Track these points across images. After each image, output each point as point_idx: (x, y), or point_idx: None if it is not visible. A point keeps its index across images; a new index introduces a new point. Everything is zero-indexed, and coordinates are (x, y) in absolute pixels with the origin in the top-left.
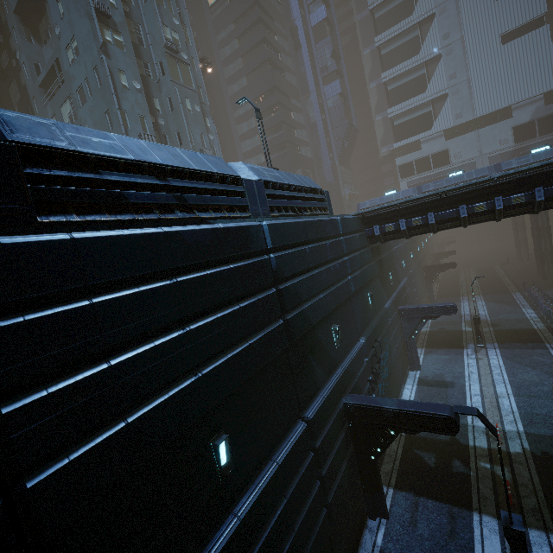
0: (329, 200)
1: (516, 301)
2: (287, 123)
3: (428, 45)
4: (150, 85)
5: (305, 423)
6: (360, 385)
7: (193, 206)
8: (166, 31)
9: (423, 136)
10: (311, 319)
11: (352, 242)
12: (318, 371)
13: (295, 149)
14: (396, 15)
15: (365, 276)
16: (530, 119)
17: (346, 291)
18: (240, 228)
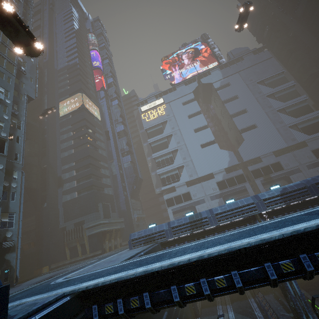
0: (4, 300)
1: (254, 312)
2: (95, 174)
3: (171, 145)
4: None
5: None
6: None
7: None
8: None
9: (176, 184)
10: None
11: None
12: None
13: (100, 190)
14: (156, 132)
15: None
16: (223, 179)
17: None
18: None
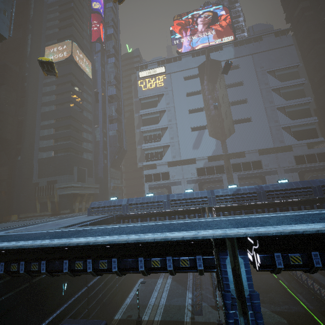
0: None
1: (187, 282)
2: (75, 137)
3: (162, 121)
4: None
5: None
6: None
7: None
8: None
9: (158, 162)
10: None
11: None
12: None
13: (79, 153)
14: (150, 104)
15: None
16: (203, 166)
17: None
18: None
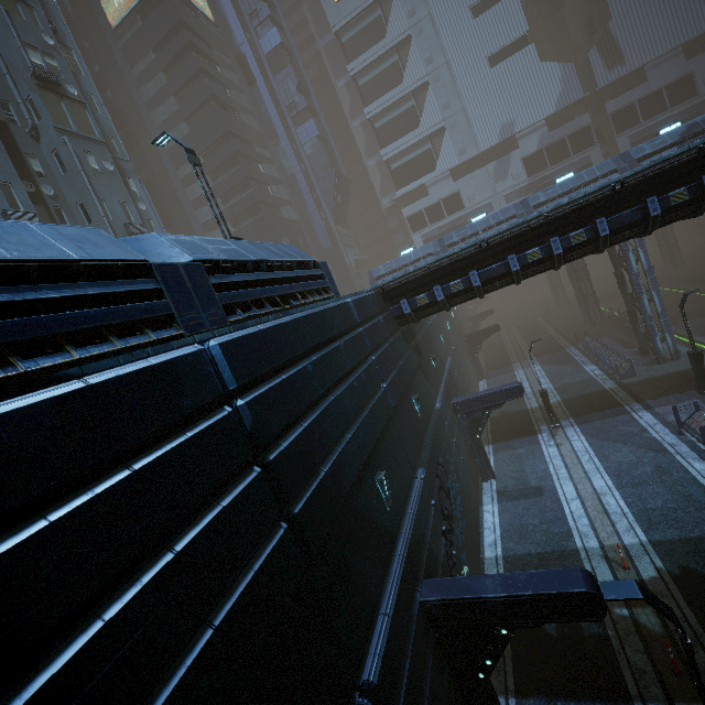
0: (330, 276)
1: (574, 359)
2: (255, 178)
3: (411, 72)
4: (18, 136)
5: (367, 702)
6: (435, 551)
7: (9, 348)
8: (32, 53)
9: (428, 178)
10: (339, 488)
11: (376, 331)
12: (369, 572)
13: (274, 212)
14: (366, 38)
15: (403, 376)
16: (538, 148)
17: (384, 410)
18: (149, 371)
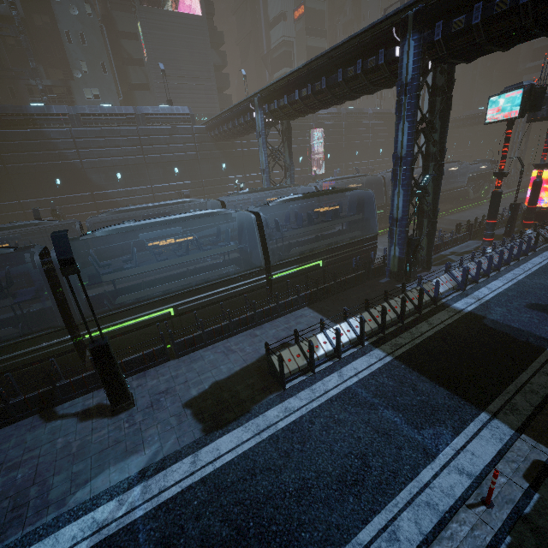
0: None
1: None
2: None
3: None
4: None
5: None
6: None
7: None
8: None
9: None
10: None
11: None
12: None
13: None
14: None
15: None
16: None
17: None
18: None
